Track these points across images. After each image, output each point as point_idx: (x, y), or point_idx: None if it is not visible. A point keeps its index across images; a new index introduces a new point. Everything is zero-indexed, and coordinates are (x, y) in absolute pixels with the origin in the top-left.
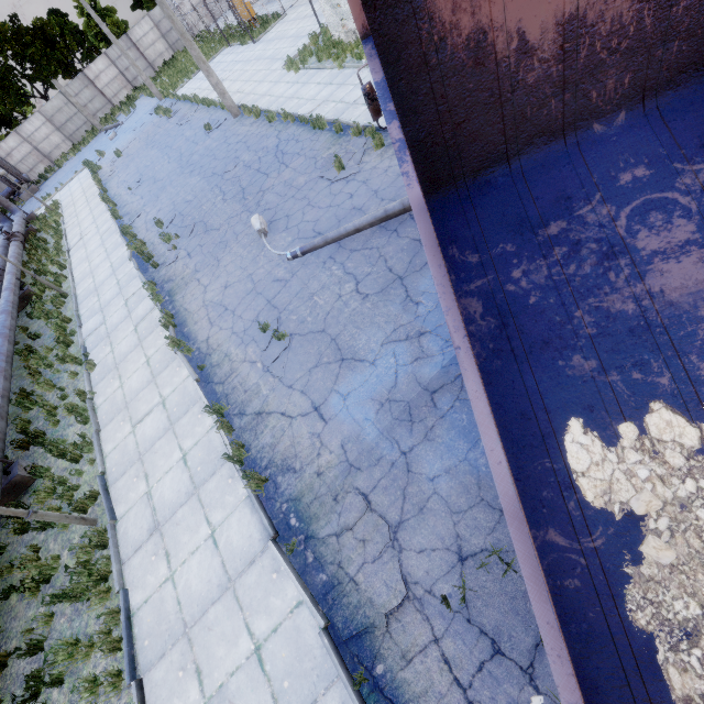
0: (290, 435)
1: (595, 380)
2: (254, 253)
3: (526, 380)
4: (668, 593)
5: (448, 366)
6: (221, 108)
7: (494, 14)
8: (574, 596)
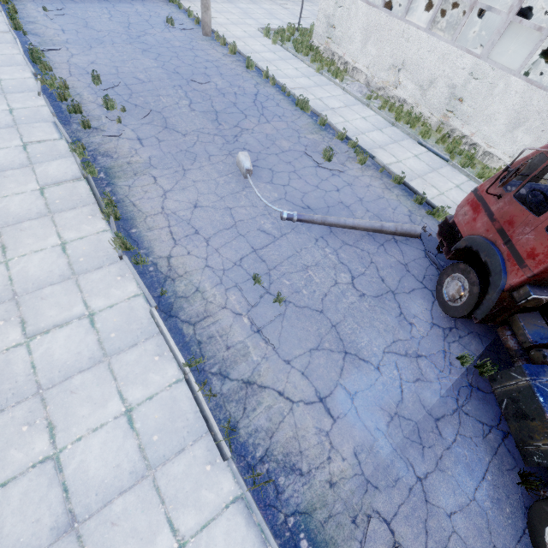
0: (293, 423)
1: None
2: (234, 187)
3: None
4: None
5: (445, 397)
6: (188, 14)
7: None
8: None
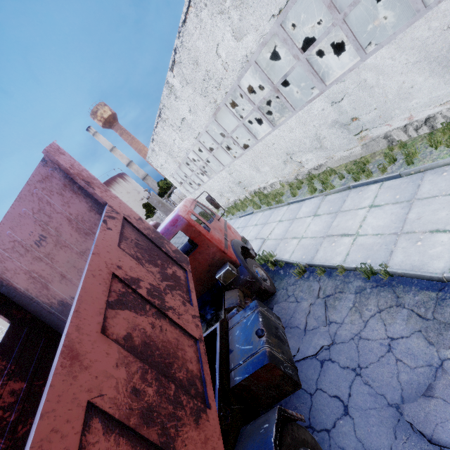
0: None
1: None
2: None
3: None
4: None
5: None
6: None
7: (61, 296)
8: None
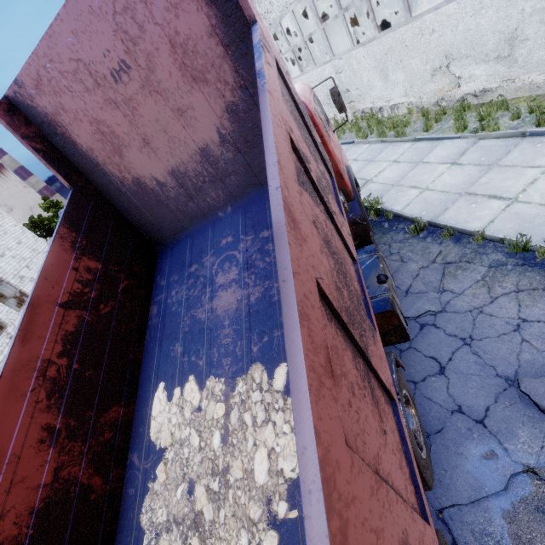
0: None
1: (179, 359)
2: None
3: (157, 356)
4: (159, 503)
5: None
6: None
7: (138, 172)
8: (129, 500)
